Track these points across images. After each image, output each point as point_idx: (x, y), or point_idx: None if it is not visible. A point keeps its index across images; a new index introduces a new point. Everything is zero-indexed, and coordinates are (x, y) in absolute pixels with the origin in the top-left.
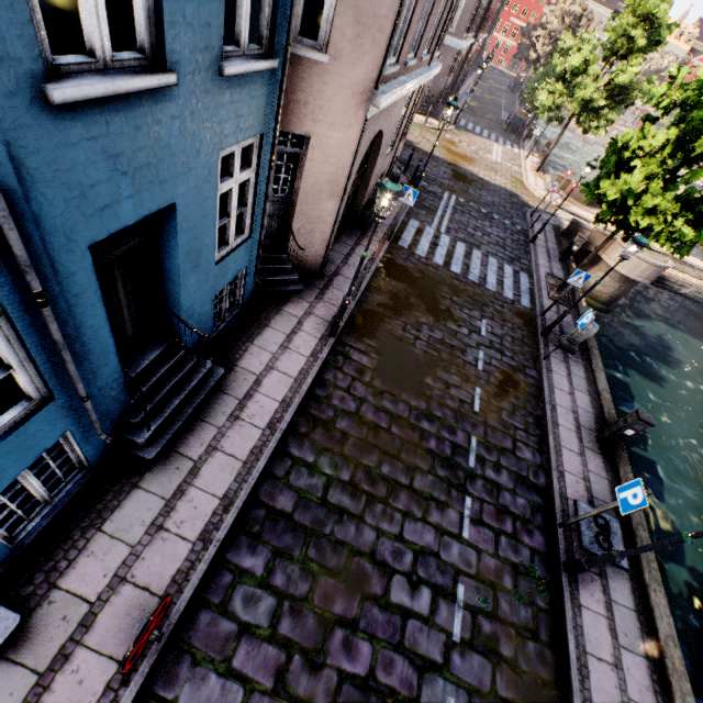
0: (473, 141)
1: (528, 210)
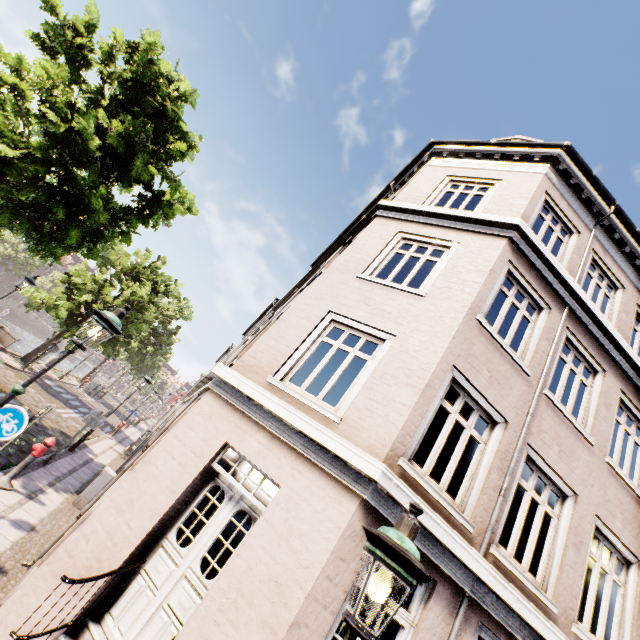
0: None
1: None
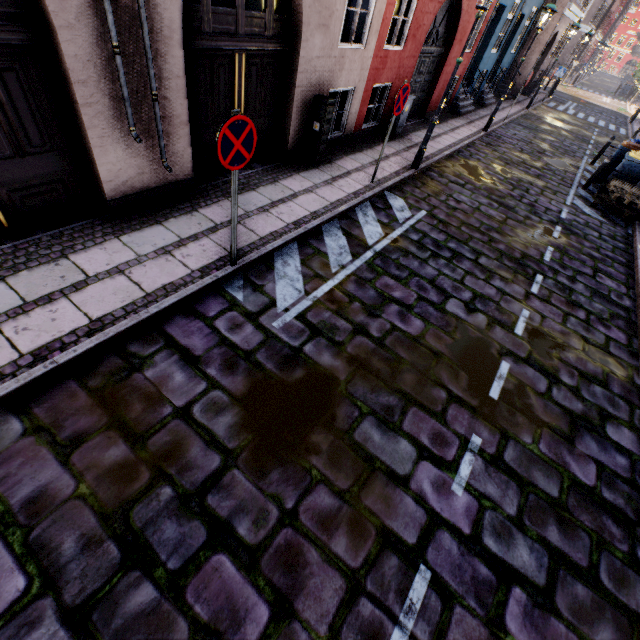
0: (587, 93)
1: (629, 117)
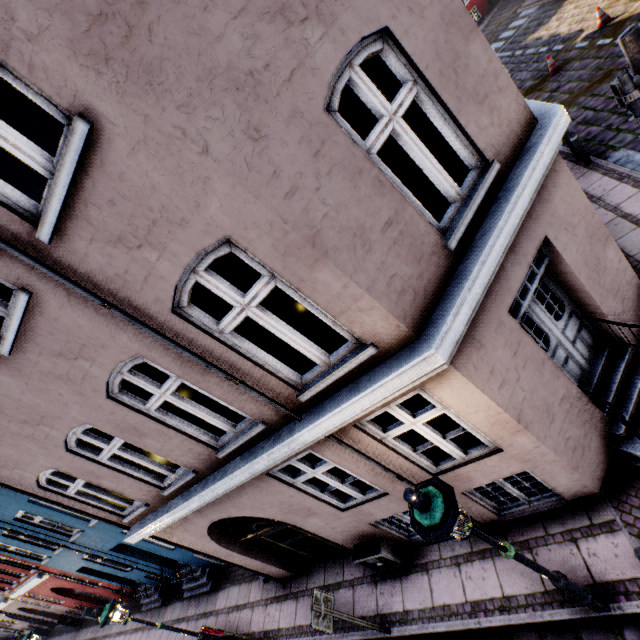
0: None
1: None
